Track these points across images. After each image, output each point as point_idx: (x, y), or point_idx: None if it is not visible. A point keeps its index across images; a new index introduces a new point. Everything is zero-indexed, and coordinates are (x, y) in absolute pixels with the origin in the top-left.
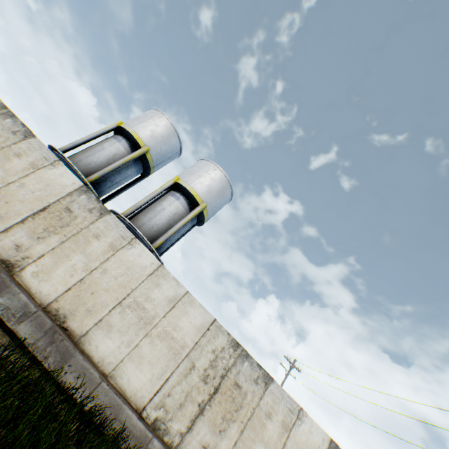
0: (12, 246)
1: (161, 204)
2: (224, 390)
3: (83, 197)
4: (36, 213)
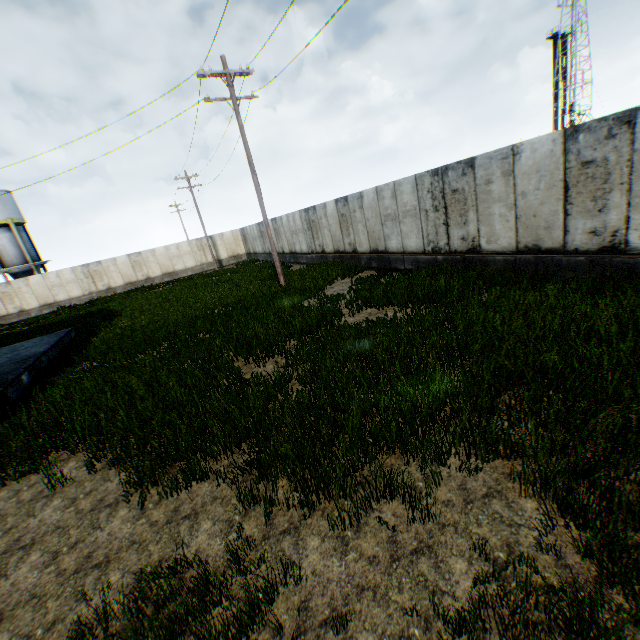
0: (15, 309)
1: (0, 245)
2: (95, 275)
3: (0, 287)
4: (3, 301)
